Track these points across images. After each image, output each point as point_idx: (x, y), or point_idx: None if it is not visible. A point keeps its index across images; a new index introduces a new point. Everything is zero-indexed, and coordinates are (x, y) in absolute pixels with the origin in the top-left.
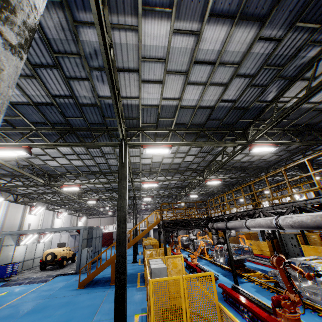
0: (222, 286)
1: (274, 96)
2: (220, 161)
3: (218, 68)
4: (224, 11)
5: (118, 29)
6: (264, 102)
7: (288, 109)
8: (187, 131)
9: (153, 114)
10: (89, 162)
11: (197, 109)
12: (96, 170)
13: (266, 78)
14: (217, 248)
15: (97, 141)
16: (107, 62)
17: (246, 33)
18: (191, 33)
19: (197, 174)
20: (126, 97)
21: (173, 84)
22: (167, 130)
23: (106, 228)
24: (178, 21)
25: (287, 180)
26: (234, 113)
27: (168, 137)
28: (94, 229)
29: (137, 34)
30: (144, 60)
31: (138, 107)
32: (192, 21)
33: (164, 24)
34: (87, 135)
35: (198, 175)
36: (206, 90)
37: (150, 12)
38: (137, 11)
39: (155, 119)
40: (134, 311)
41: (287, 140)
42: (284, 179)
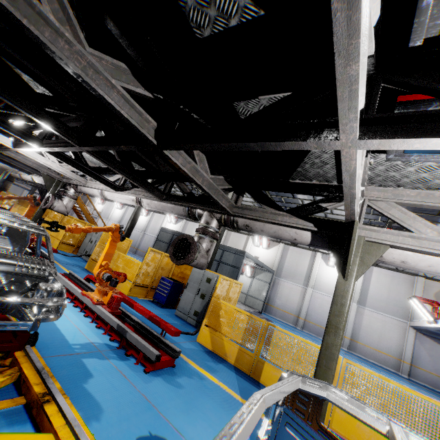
0: None
1: None
2: None
3: None
4: None
5: None
6: None
7: None
8: None
9: None
10: None
11: None
12: None
13: None
14: None
15: None
16: None
17: None
18: None
19: None
20: None
21: None
22: None
23: None
24: None
25: None
26: None
27: None
28: None
29: None
30: None
31: None
32: None
33: None
34: None
35: None
36: None
37: None
38: None
39: None
40: None
41: None
42: None
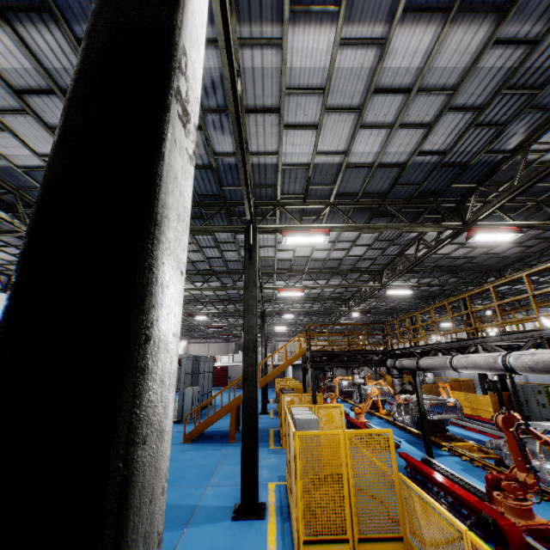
0: (406, 456)
1: (520, 142)
2: (412, 256)
3: (416, 97)
4: (431, 1)
5: (250, 46)
6: (500, 154)
7: (544, 167)
8: (357, 206)
9: (300, 179)
10: (195, 256)
11: (376, 168)
12: (205, 269)
13: (506, 111)
14: (400, 402)
15: (209, 222)
16: (235, 103)
17: (470, 36)
18: (371, 43)
19: (370, 277)
20: (257, 153)
21: (335, 128)
22: (322, 204)
23: (218, 359)
24: (350, 25)
25: (530, 293)
26: (442, 174)
27: (323, 216)
28: (201, 360)
29: (279, 52)
30: (290, 93)
31: (275, 169)
32: (373, 23)
33: (326, 32)
34: (194, 214)
35: (372, 279)
36: (392, 136)
37: (303, 14)
38: (282, 15)
39: (302, 187)
40: (267, 478)
41: (542, 220)
42: (533, 290)
